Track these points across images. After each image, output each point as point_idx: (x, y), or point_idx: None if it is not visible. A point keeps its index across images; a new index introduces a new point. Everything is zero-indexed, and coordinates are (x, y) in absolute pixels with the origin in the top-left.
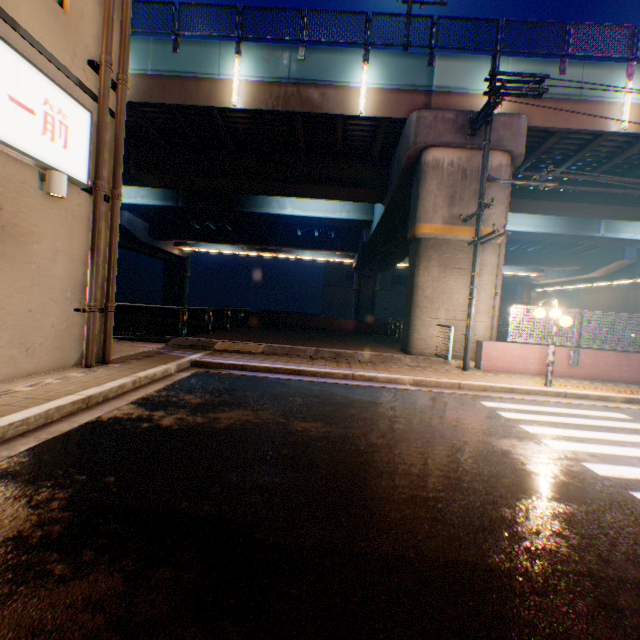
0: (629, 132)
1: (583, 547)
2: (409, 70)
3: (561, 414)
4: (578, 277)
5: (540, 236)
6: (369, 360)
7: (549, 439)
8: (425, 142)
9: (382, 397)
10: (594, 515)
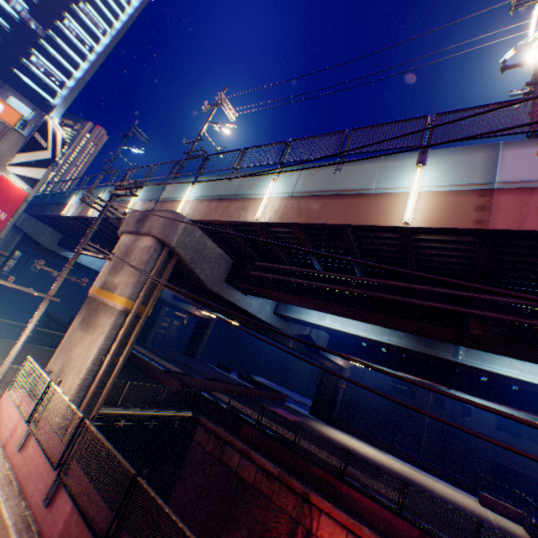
0: (264, 221)
1: None
2: (156, 190)
3: None
4: None
5: (386, 345)
6: None
7: None
8: (121, 230)
9: None
10: None
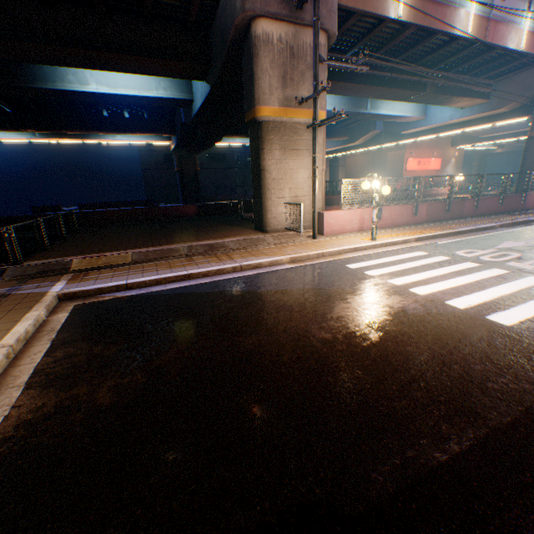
0: (403, 21)
1: (515, 378)
2: None
3: (397, 262)
4: (348, 146)
5: (330, 114)
6: (241, 246)
7: (412, 288)
8: (254, 10)
9: (281, 283)
10: (493, 346)
